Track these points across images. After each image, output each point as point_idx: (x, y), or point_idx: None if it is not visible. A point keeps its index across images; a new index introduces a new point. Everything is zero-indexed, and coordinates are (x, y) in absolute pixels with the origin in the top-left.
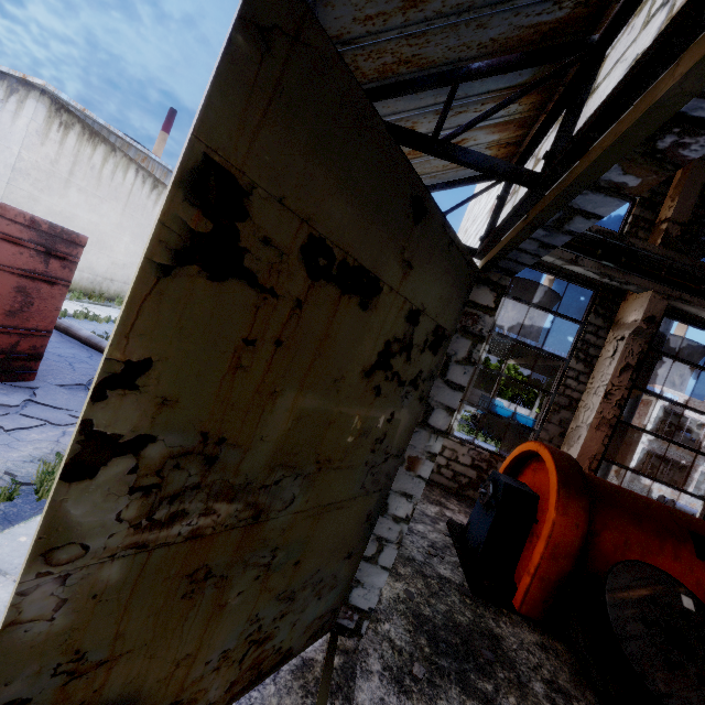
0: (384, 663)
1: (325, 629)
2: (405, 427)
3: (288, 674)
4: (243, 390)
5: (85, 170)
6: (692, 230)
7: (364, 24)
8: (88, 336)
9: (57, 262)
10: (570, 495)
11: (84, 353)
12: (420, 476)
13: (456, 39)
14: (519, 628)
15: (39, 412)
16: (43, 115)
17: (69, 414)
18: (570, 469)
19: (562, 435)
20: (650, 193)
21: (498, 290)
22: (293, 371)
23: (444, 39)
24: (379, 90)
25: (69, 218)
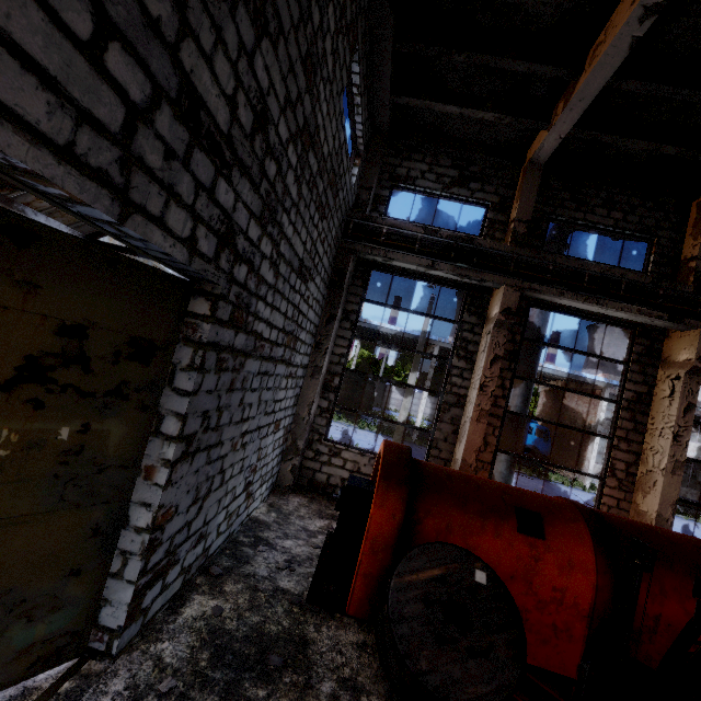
0: (132, 682)
1: (66, 655)
2: (126, 438)
3: None
4: None
5: None
6: (542, 226)
7: None
8: None
9: None
10: (389, 487)
11: None
12: (157, 484)
13: None
14: (344, 630)
15: None
16: None
17: None
18: (396, 462)
19: (455, 432)
20: (500, 198)
21: (212, 299)
22: None
23: None
24: None
25: None
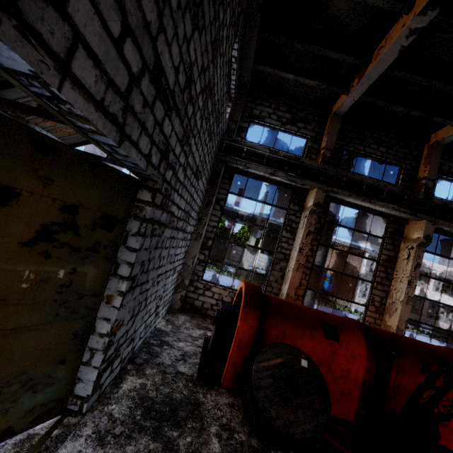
0: (96, 429)
1: (53, 413)
2: (97, 277)
3: (10, 446)
4: None
5: None
6: (339, 153)
7: None
8: None
9: None
10: (249, 310)
11: None
12: (114, 306)
13: None
14: (220, 396)
15: None
16: None
17: None
18: (253, 295)
19: (282, 277)
20: (315, 133)
21: (153, 191)
22: None
23: None
24: (5, 82)
25: None
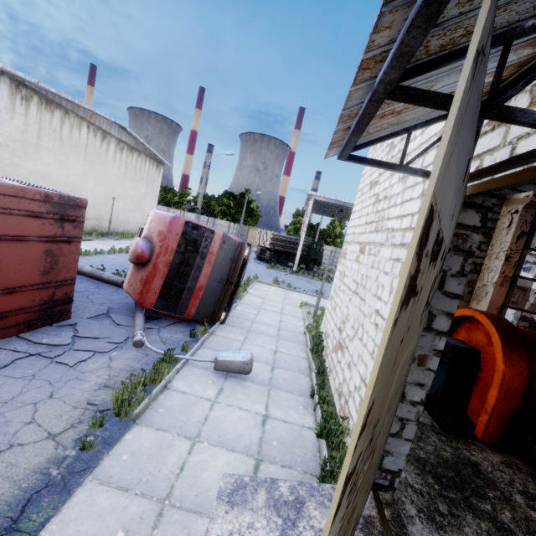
0: (416, 507)
1: (370, 490)
2: (419, 336)
3: (359, 533)
4: (391, 377)
5: (48, 133)
6: None
7: (461, 6)
8: (91, 271)
9: (69, 225)
10: (512, 350)
11: (92, 285)
12: (429, 369)
13: (530, 2)
14: (485, 452)
15: (86, 345)
16: (6, 93)
17: (107, 342)
18: (507, 329)
19: (470, 293)
20: None
21: (482, 211)
22: (406, 343)
23: (520, 4)
24: (433, 63)
25: (45, 175)
